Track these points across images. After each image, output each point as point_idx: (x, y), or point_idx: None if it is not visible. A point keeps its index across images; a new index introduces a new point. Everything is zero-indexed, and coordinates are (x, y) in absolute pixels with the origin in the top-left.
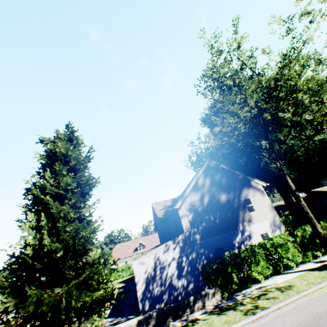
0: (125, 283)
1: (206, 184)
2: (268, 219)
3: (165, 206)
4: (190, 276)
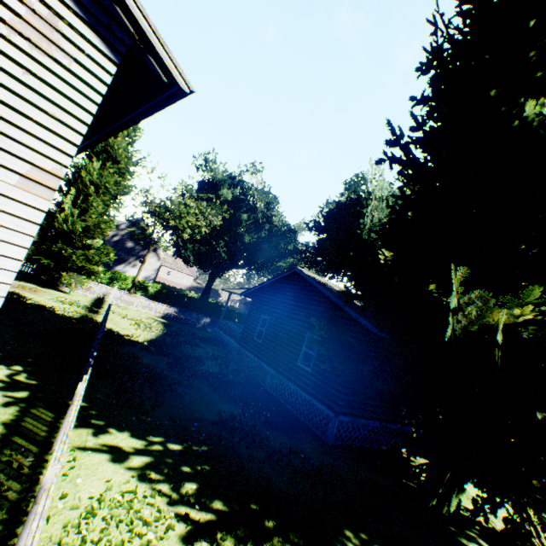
0: None
1: (126, 231)
2: (147, 273)
3: None
4: None
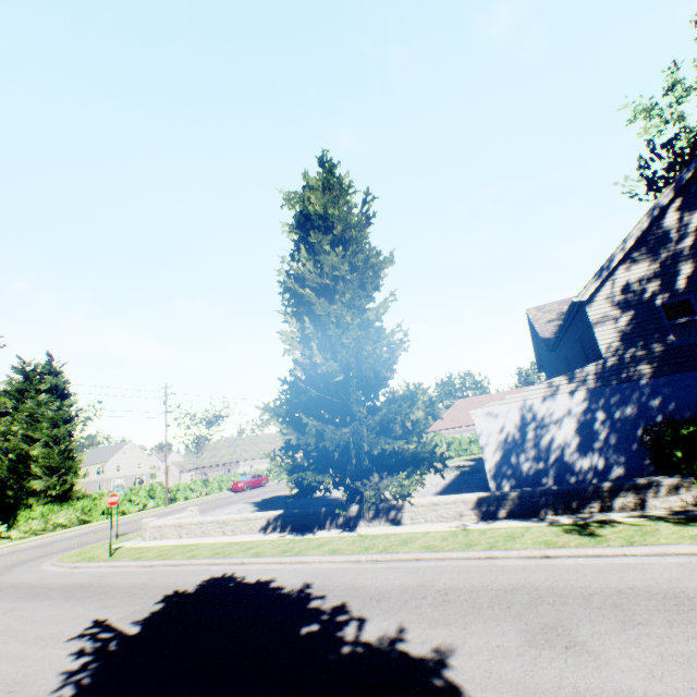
0: (474, 461)
1: (688, 228)
2: None
3: (562, 314)
4: (614, 454)
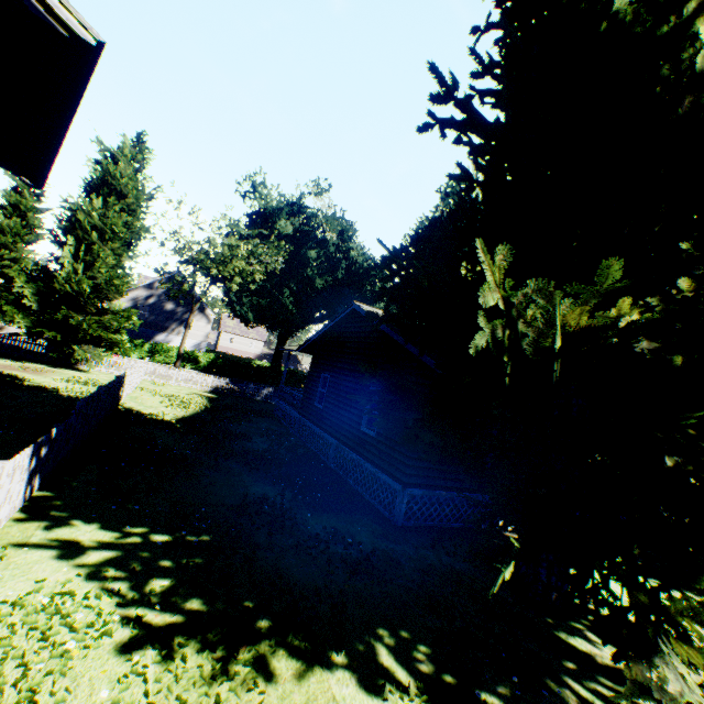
0: None
1: (162, 289)
2: (196, 341)
3: None
4: None
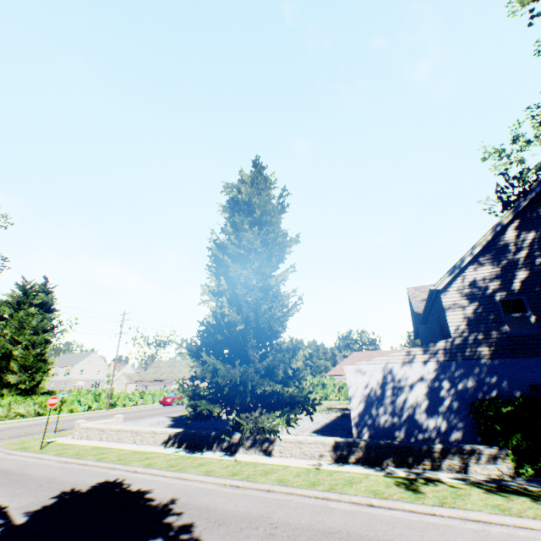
0: None
1: (523, 243)
2: None
3: None
4: (455, 418)
